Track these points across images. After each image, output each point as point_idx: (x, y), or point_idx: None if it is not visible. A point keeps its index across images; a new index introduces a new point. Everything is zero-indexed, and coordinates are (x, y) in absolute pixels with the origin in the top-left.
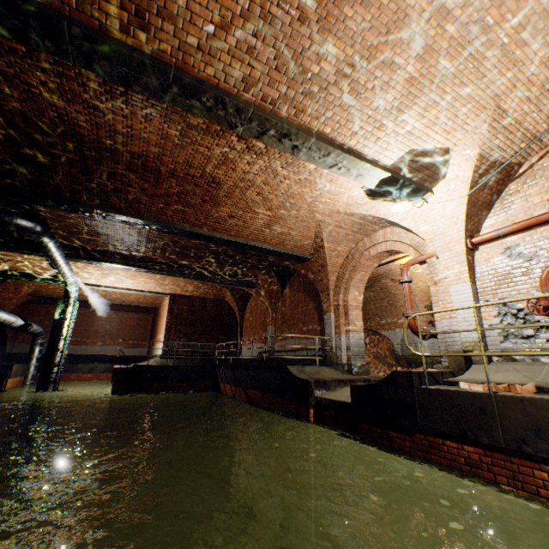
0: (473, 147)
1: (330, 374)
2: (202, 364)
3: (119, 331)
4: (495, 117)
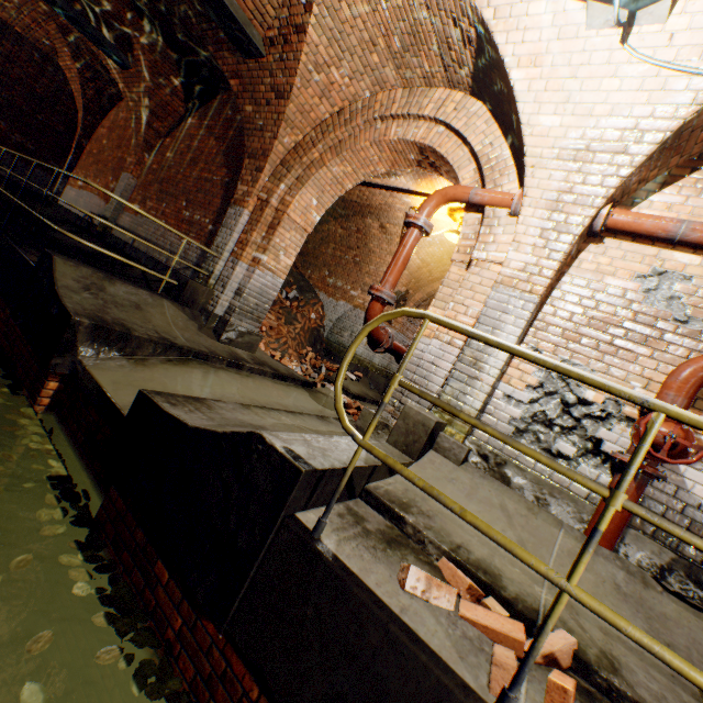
0: None
1: (169, 323)
2: None
3: None
4: None
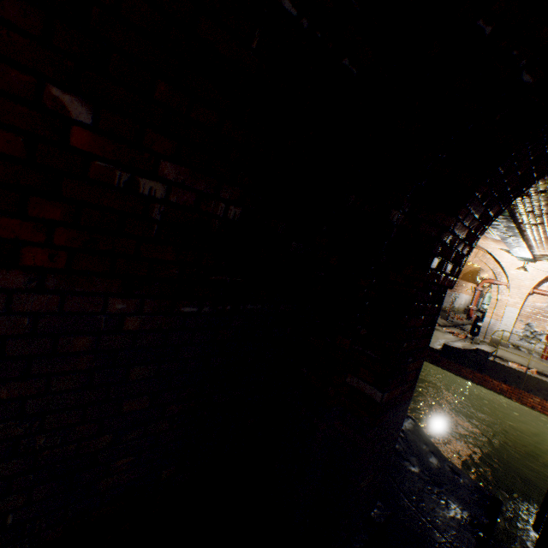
0: None
1: None
2: None
3: None
4: None
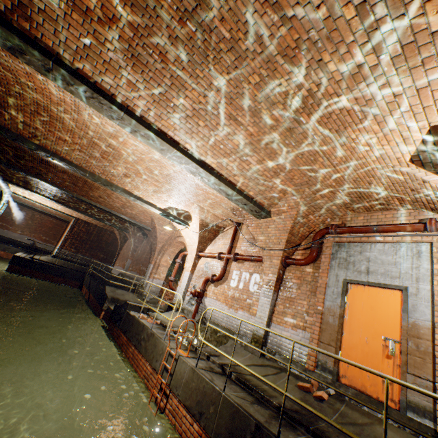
0: (197, 215)
1: (130, 297)
2: (80, 269)
3: (38, 228)
4: (200, 208)
